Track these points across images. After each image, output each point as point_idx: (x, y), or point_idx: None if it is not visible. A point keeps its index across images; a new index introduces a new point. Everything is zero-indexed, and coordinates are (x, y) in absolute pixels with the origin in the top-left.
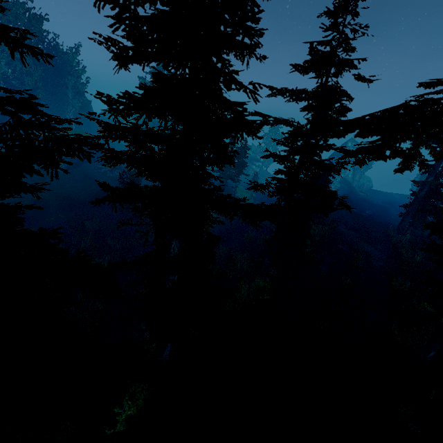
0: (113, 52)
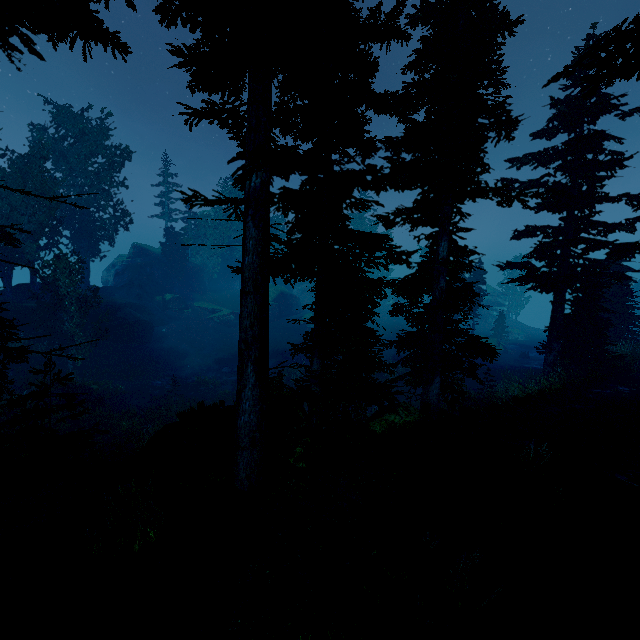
0: None
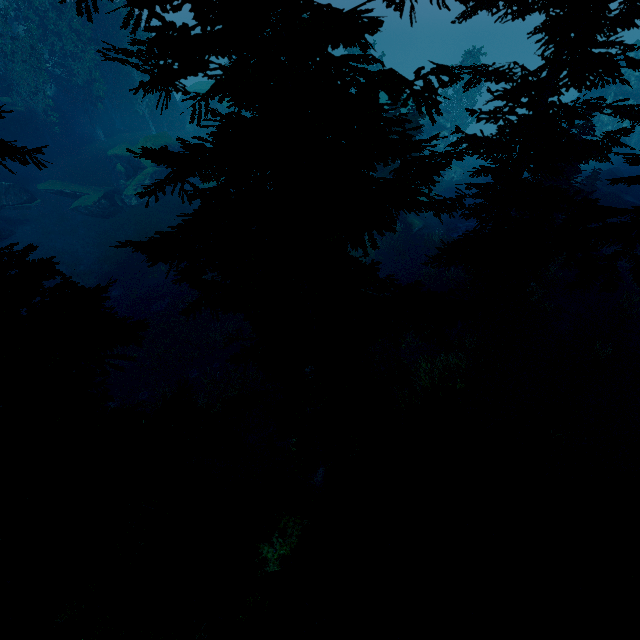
0: (147, 71)
